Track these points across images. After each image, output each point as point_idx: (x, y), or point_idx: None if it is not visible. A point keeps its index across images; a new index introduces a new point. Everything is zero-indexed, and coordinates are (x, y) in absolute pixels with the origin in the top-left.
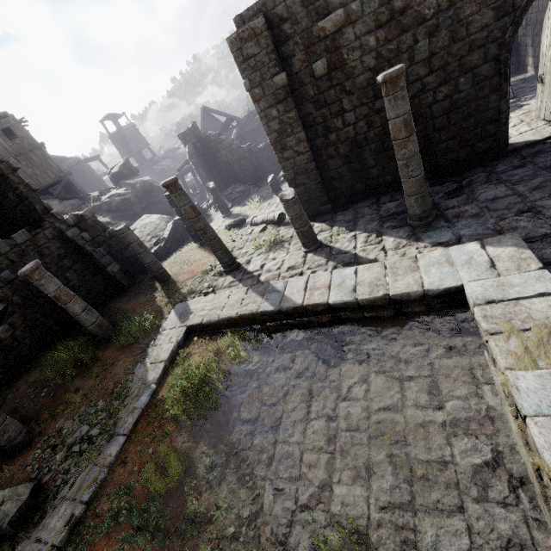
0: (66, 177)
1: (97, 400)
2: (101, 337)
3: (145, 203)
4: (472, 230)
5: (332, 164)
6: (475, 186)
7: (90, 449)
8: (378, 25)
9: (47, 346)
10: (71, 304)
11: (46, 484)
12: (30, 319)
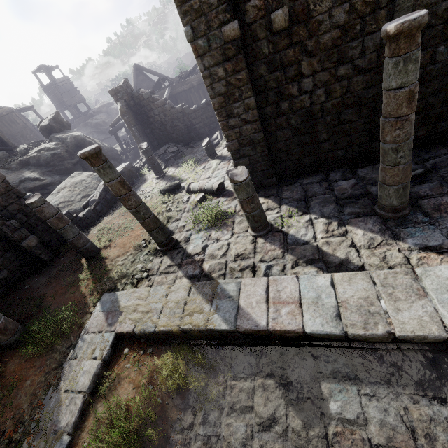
0: None
1: None
2: (4, 342)
3: (77, 158)
4: None
5: (281, 135)
6: (445, 171)
7: None
8: None
9: None
10: None
11: None
12: None
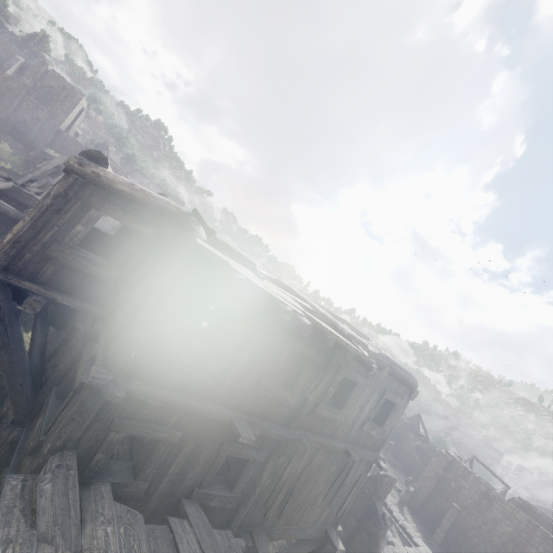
0: None
1: None
2: None
3: None
4: None
5: (431, 505)
6: None
7: None
8: (474, 501)
9: None
10: None
11: None
12: None
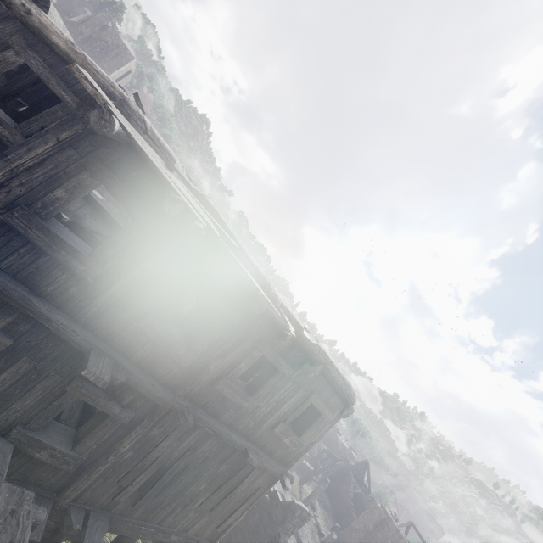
0: None
1: None
2: None
3: None
4: None
5: None
6: None
7: None
8: None
9: None
10: None
11: None
12: None
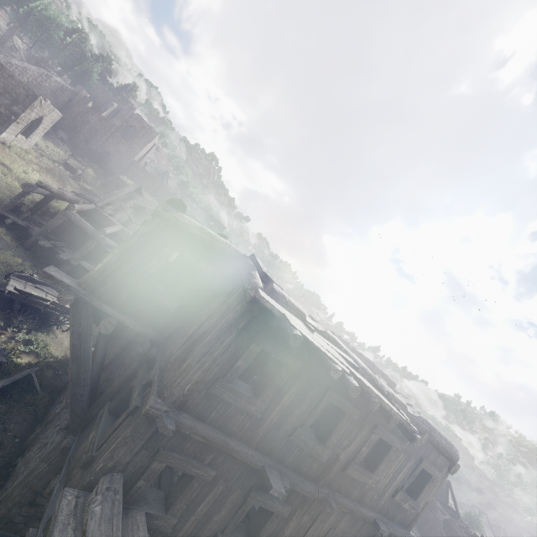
0: None
1: None
2: None
3: None
4: None
5: None
6: None
7: None
8: None
9: None
10: None
11: None
12: None
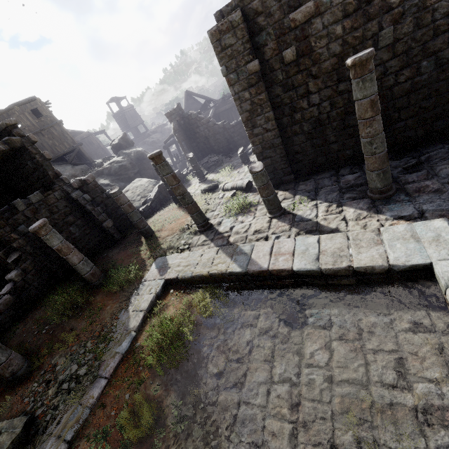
0: (78, 147)
1: (86, 341)
2: (94, 283)
3: (138, 169)
4: (435, 205)
5: (296, 139)
6: (435, 162)
7: (77, 388)
8: (345, 15)
9: (52, 288)
10: (71, 256)
11: (38, 417)
12: (39, 265)
